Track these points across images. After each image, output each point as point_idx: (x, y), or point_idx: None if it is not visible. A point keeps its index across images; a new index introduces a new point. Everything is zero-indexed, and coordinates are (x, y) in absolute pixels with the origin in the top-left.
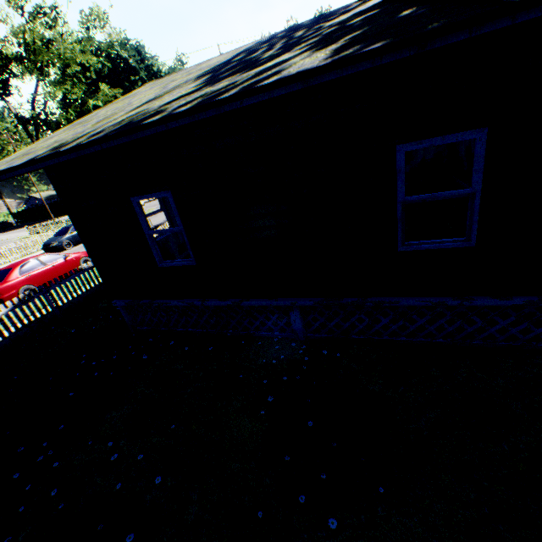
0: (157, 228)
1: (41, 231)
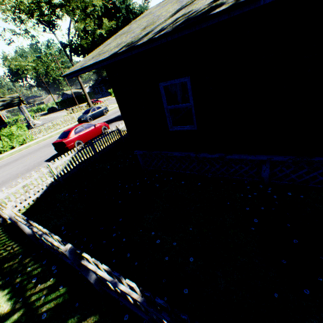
0: None
1: (72, 112)
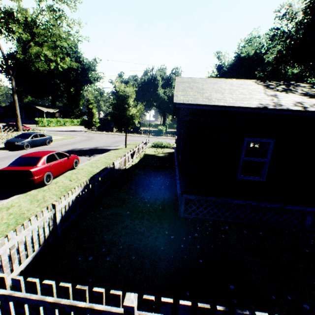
0: (97, 149)
1: None
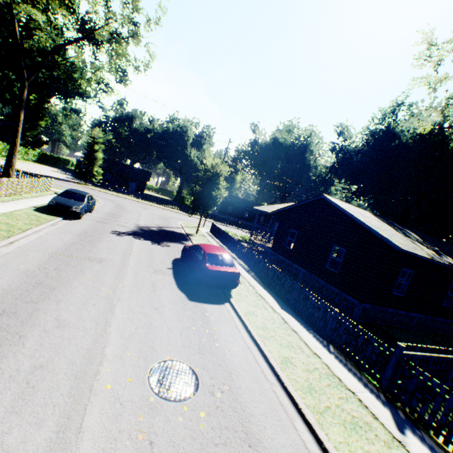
0: (167, 230)
1: None
